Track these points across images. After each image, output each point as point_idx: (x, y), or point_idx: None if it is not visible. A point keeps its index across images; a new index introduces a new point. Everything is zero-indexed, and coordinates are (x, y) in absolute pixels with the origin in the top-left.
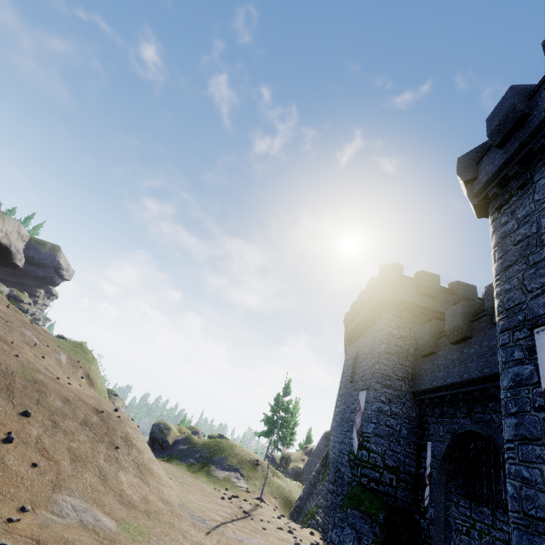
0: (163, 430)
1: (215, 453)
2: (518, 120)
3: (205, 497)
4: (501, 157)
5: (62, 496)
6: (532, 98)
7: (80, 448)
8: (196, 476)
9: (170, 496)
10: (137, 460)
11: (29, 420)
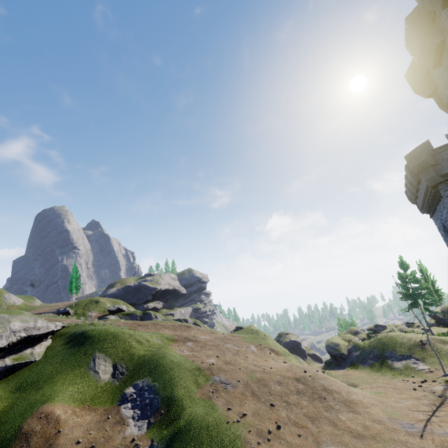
0: (335, 347)
1: (383, 349)
2: (436, 49)
3: (401, 395)
4: (446, 75)
5: (324, 447)
6: (435, 21)
7: (308, 411)
8: (382, 374)
9: (377, 414)
10: (341, 400)
11: (276, 408)
